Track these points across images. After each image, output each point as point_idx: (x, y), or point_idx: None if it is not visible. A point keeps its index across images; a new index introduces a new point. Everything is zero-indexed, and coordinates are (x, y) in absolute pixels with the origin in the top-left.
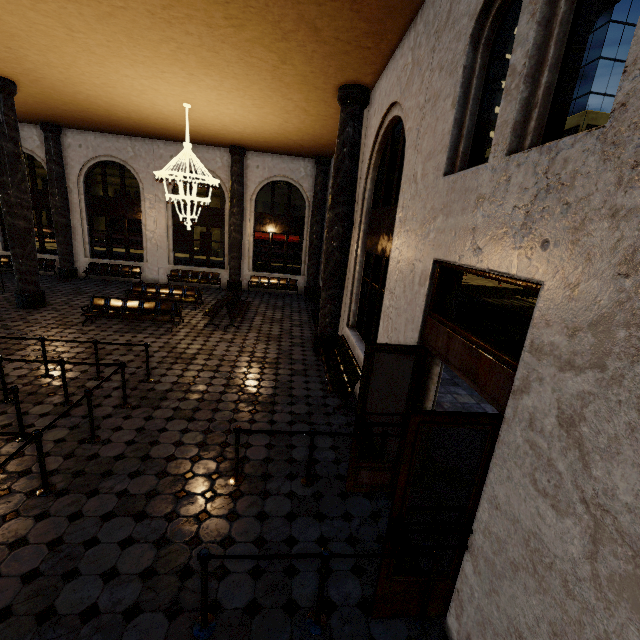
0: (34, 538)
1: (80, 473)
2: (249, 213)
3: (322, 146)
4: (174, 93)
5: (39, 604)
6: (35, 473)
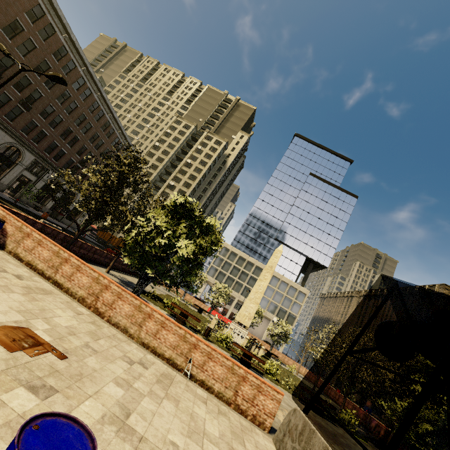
0: None
1: None
2: None
3: None
4: None
5: None
6: None
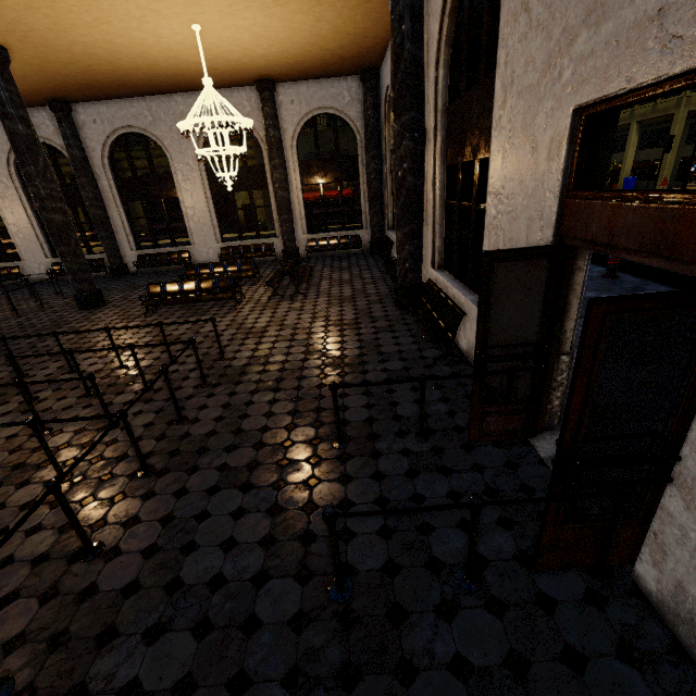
0: (145, 516)
1: (175, 452)
2: (292, 164)
3: (367, 50)
4: (178, 11)
5: (165, 576)
6: (132, 457)
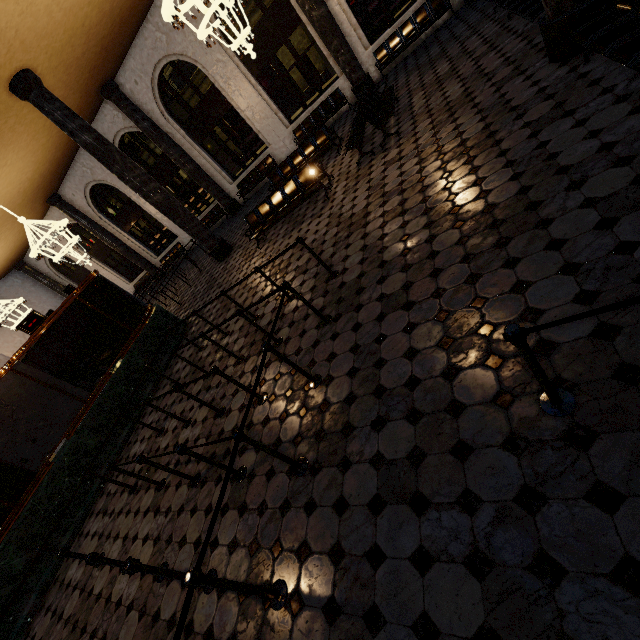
0: (314, 543)
1: (321, 434)
2: None
3: None
4: None
5: None
6: (284, 443)
